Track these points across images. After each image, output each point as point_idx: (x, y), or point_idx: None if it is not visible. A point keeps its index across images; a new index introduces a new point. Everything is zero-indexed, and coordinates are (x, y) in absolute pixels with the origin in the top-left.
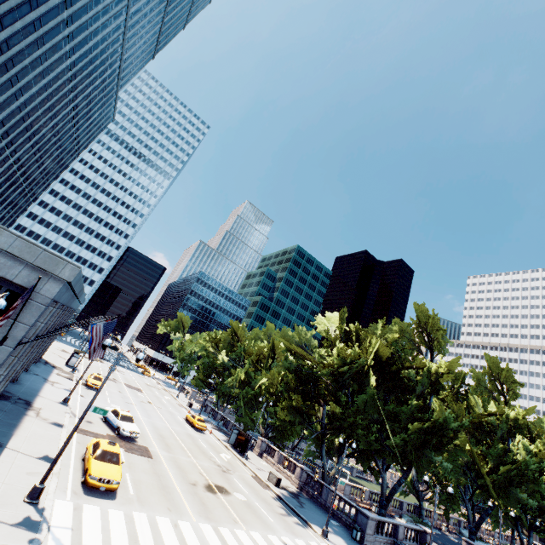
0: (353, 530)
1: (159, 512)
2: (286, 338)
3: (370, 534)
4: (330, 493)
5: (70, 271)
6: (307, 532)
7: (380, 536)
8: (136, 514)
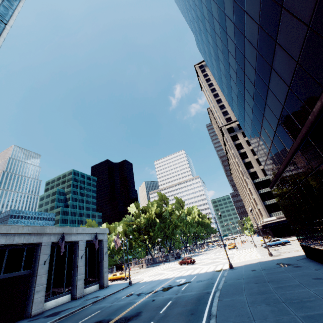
0: (167, 260)
1: (139, 275)
2: (125, 221)
3: (170, 258)
4: (156, 258)
5: (107, 230)
6: (160, 265)
7: (172, 258)
8: (138, 275)
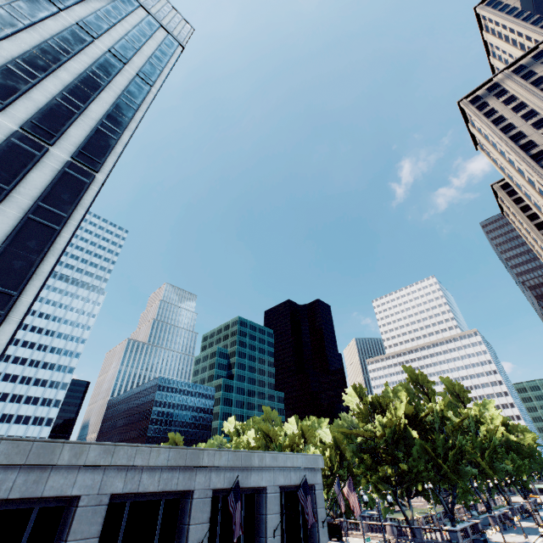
0: None
1: None
2: (340, 426)
3: (462, 542)
4: (421, 530)
5: (321, 460)
6: None
7: (464, 540)
8: None
